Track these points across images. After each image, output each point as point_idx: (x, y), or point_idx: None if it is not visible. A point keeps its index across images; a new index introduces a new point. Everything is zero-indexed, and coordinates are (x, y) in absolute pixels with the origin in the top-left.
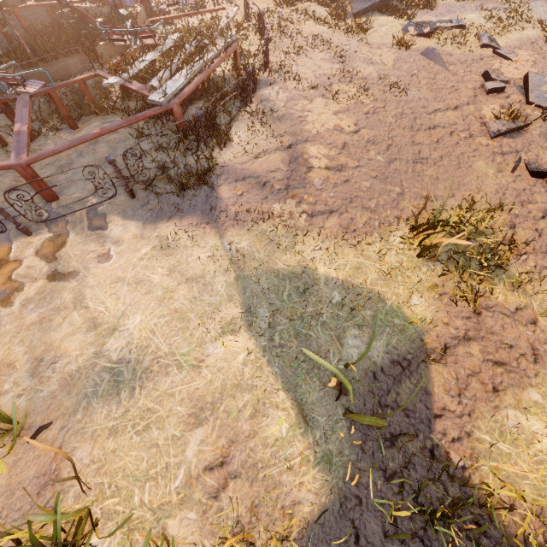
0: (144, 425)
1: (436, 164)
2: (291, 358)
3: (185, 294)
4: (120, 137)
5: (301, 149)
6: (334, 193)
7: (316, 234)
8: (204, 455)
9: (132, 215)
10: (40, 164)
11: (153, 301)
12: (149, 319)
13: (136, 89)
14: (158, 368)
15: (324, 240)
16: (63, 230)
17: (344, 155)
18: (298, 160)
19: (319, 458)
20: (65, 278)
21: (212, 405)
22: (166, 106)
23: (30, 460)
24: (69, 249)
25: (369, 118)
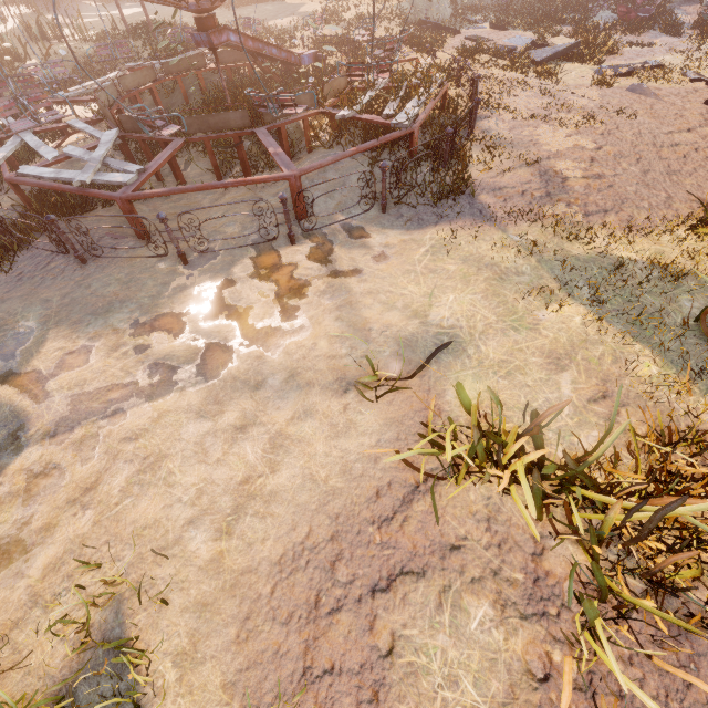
0: (504, 372)
1: (691, 175)
2: (630, 319)
3: (489, 276)
4: (349, 165)
5: (546, 165)
6: (601, 197)
7: (599, 229)
8: (581, 392)
9: (390, 226)
10: (267, 195)
11: (459, 283)
12: (463, 296)
13: (370, 119)
14: (494, 331)
15: (613, 231)
16: (325, 240)
17: (596, 167)
18: (548, 173)
19: (704, 390)
20: (349, 274)
21: (567, 356)
22: (409, 129)
23: (404, 400)
24: (340, 254)
25: (606, 138)
